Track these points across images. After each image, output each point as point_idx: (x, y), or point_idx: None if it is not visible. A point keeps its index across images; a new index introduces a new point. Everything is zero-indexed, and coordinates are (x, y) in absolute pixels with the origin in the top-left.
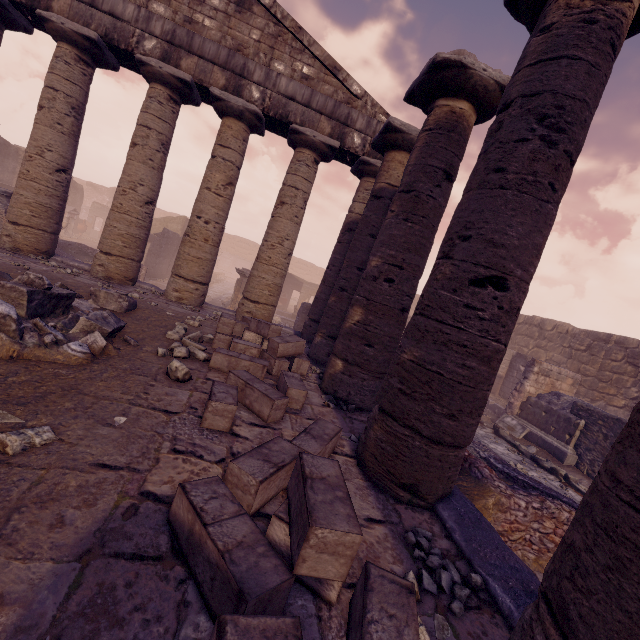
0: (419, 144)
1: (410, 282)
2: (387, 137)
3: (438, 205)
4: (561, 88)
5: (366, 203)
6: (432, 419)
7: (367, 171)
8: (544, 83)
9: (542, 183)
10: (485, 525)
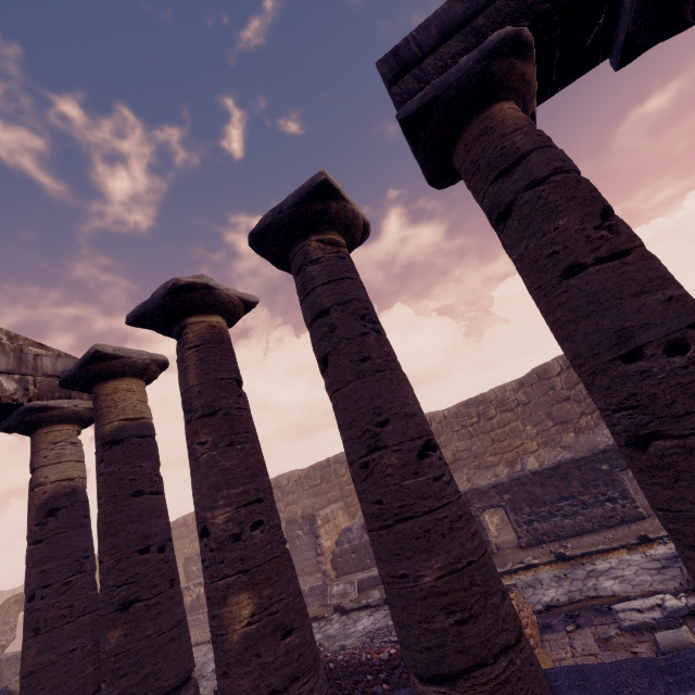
0: (192, 362)
1: (275, 510)
2: (96, 367)
3: (250, 414)
4: (360, 296)
5: (97, 457)
6: (502, 617)
7: (46, 419)
8: (347, 294)
9: (395, 359)
10: (583, 669)
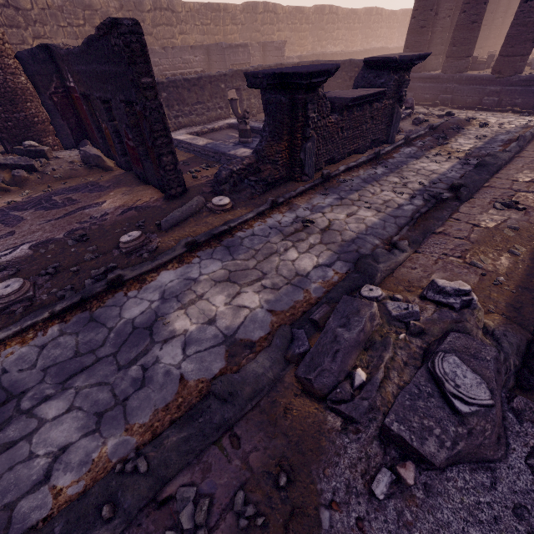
0: None
1: None
2: None
3: None
4: None
5: None
6: None
7: None
8: None
9: None
10: None
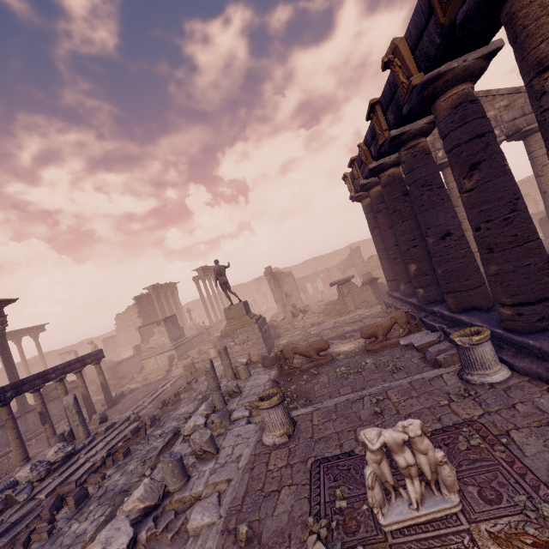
0: None
1: None
2: None
3: None
4: None
5: None
6: None
7: None
8: None
9: None
10: None
